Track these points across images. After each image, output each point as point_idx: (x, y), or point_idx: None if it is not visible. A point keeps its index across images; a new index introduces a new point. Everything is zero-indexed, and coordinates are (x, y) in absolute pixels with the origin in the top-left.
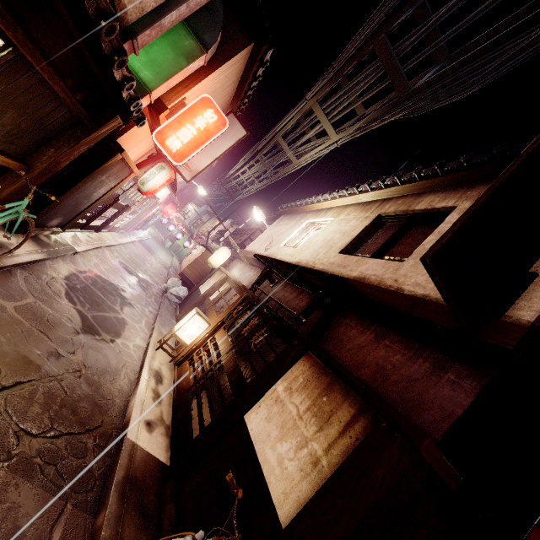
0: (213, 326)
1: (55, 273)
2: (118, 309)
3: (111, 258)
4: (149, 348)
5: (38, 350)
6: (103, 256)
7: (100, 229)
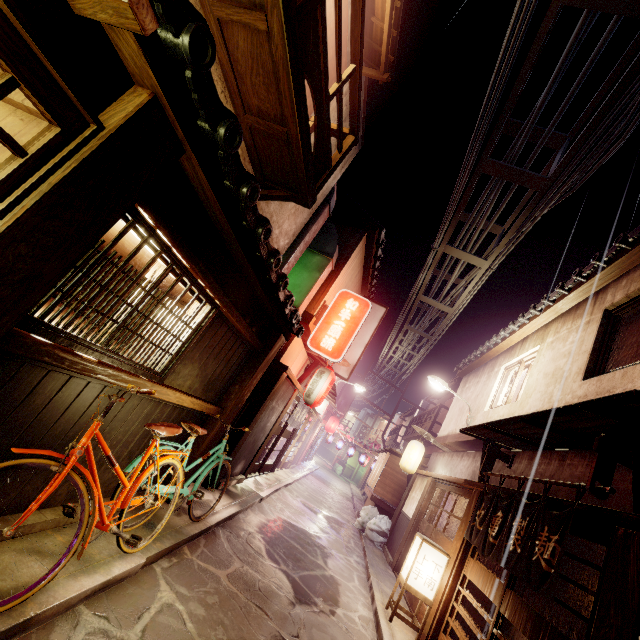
0: (453, 557)
1: (250, 527)
2: (321, 563)
3: (293, 499)
4: (380, 617)
5: (261, 634)
6: (285, 499)
7: (274, 467)
